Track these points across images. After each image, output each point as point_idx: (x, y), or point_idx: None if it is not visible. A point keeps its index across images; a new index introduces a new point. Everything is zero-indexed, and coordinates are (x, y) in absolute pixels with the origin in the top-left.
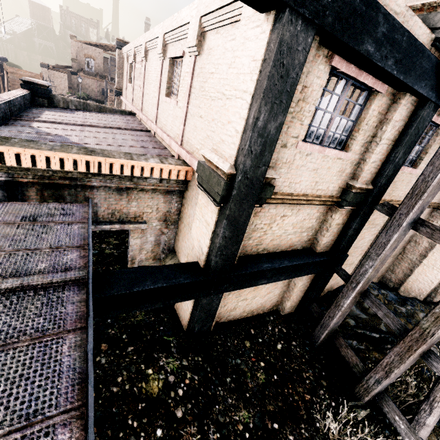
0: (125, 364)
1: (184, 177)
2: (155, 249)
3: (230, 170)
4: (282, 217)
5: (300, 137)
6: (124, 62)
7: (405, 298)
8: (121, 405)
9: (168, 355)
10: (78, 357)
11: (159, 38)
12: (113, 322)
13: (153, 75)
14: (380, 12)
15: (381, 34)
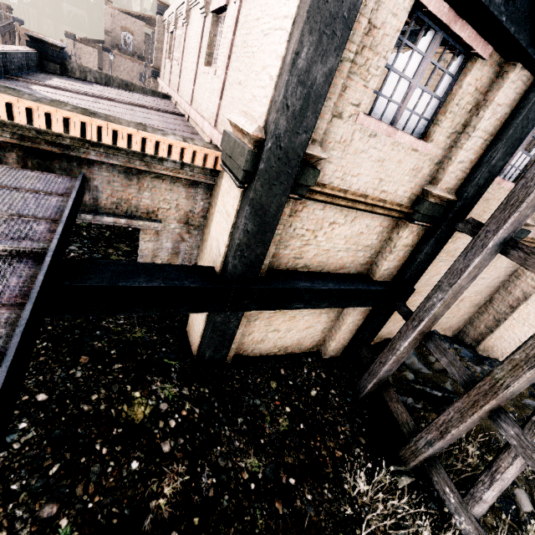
0: (106, 381)
1: (213, 165)
2: (173, 259)
3: (257, 133)
4: (331, 224)
5: (363, 107)
6: (165, 33)
7: (483, 356)
8: (90, 427)
9: (165, 380)
10: (6, 335)
11: None
12: (102, 335)
13: (193, 41)
14: None
15: None
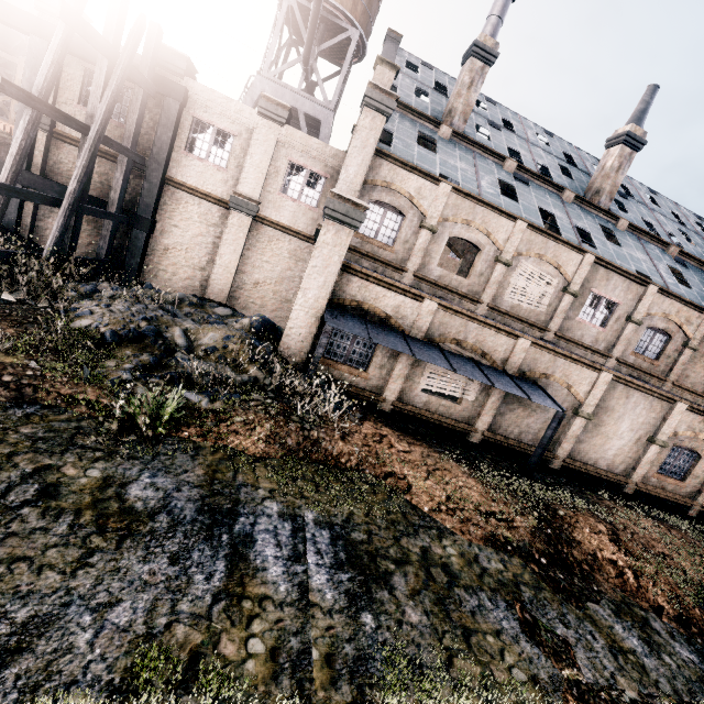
0: None
1: None
2: None
3: None
4: None
5: (76, 102)
6: None
7: None
8: None
9: None
10: None
11: None
12: None
13: None
14: (82, 40)
15: (89, 49)
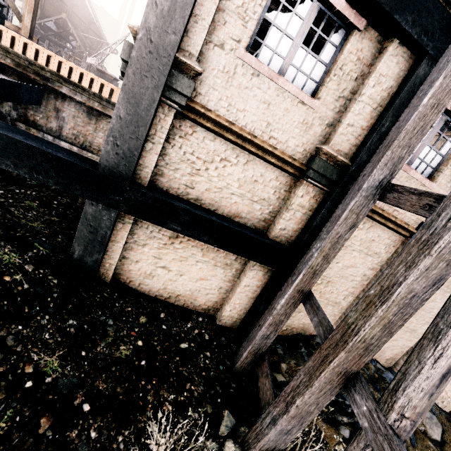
0: None
1: None
2: None
3: (134, 27)
4: (223, 160)
5: (243, 45)
6: None
7: None
8: None
9: (17, 252)
10: None
11: None
12: None
13: None
14: None
15: None
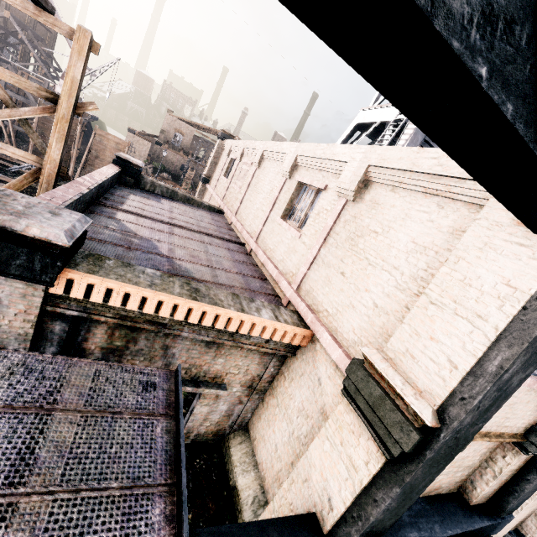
0: None
1: (299, 342)
2: (223, 421)
3: (434, 422)
4: None
5: None
6: (223, 153)
7: None
8: None
9: None
10: None
11: (288, 156)
12: None
13: (266, 186)
14: None
15: None
